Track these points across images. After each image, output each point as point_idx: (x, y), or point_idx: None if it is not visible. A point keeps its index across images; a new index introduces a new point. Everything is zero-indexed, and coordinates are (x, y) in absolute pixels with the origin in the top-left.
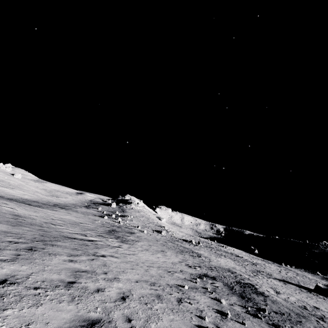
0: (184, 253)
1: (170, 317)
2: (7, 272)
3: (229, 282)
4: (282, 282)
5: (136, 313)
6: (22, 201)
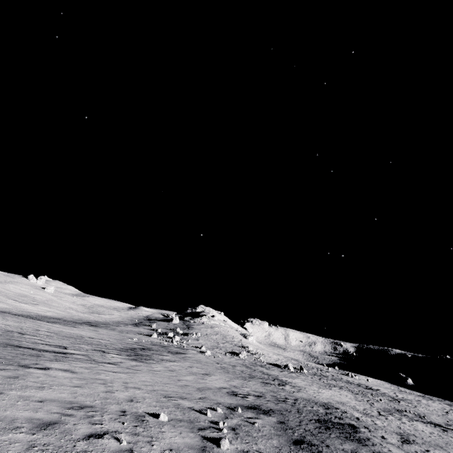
0: (253, 379)
1: None
2: None
3: (299, 419)
4: (440, 427)
5: None
6: (33, 317)
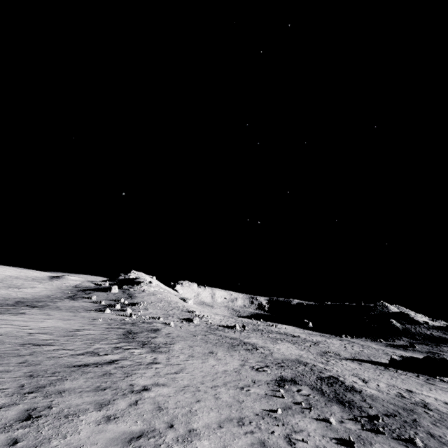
0: (237, 348)
1: None
2: None
3: (313, 382)
4: (355, 362)
5: None
6: None
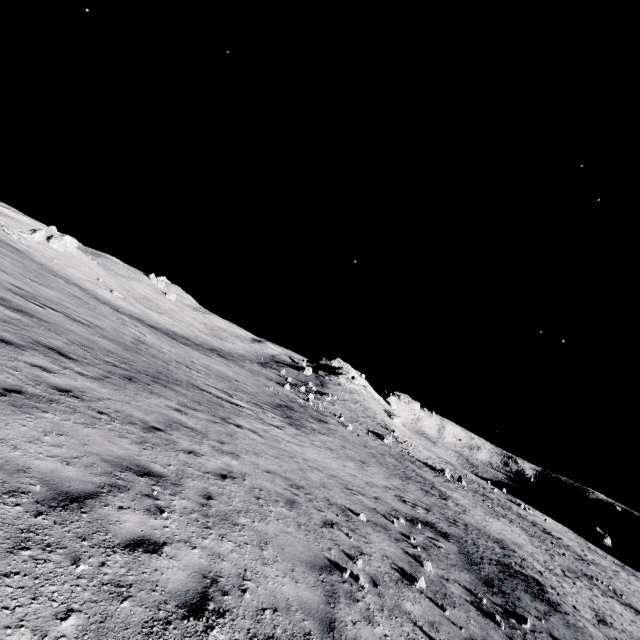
0: (411, 482)
1: (288, 529)
2: (77, 386)
3: (479, 555)
4: None
5: (227, 497)
6: (166, 333)
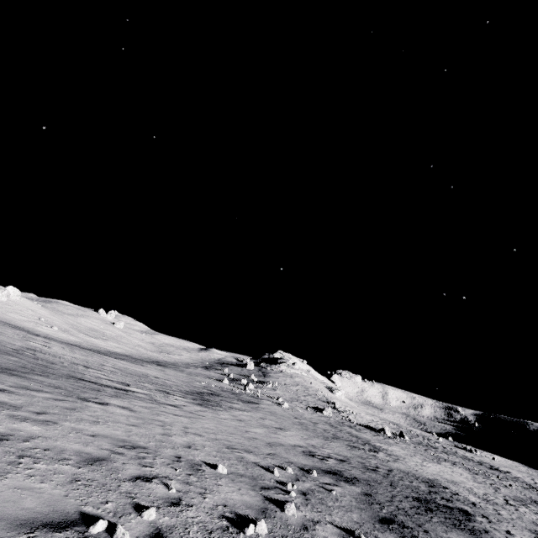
0: (337, 440)
1: (37, 485)
2: None
3: (390, 494)
4: None
5: None
6: (101, 352)
